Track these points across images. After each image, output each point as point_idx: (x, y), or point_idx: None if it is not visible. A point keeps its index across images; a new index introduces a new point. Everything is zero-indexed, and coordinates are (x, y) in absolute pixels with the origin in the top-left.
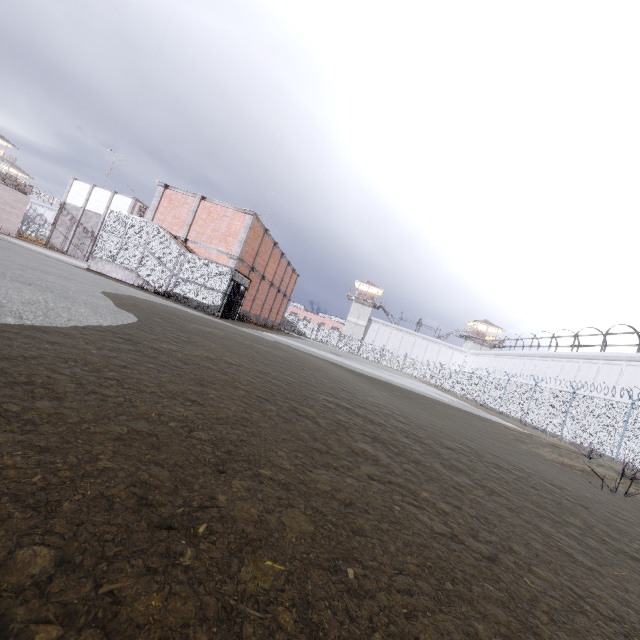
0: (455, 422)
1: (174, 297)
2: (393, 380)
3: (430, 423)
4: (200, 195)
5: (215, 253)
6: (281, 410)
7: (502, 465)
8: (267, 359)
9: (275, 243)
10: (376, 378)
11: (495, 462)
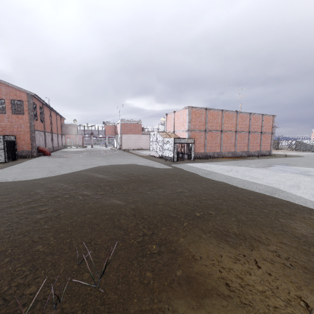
0: (156, 207)
1: (164, 157)
2: (253, 180)
3: (90, 203)
4: (173, 111)
5: (181, 132)
6: (7, 193)
7: (38, 219)
8: (74, 180)
9: (222, 110)
10: (216, 181)
11: (39, 218)
